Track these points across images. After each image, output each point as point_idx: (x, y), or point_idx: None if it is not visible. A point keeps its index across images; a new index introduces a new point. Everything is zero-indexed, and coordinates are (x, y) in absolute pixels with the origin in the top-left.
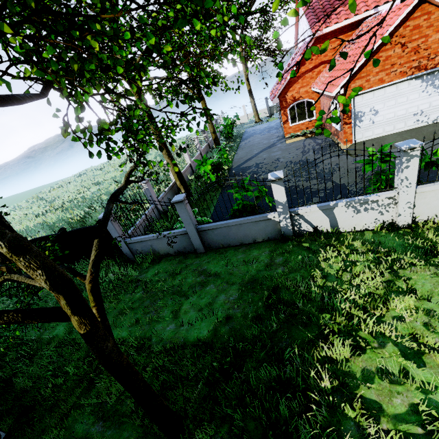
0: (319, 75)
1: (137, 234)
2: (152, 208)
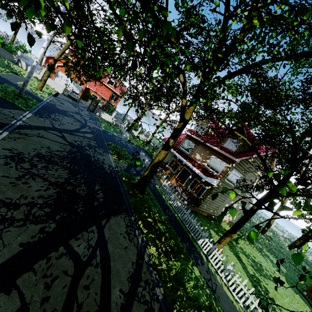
0: None
1: None
2: None
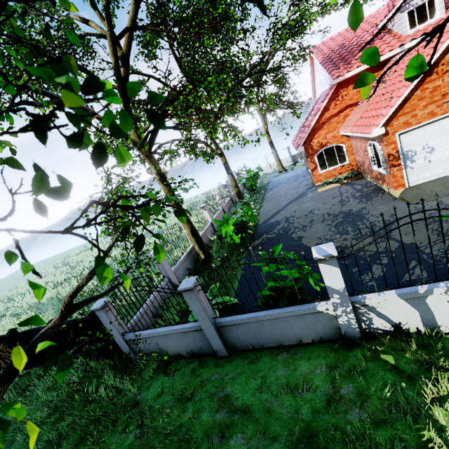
0: (347, 118)
1: (138, 328)
2: (165, 282)
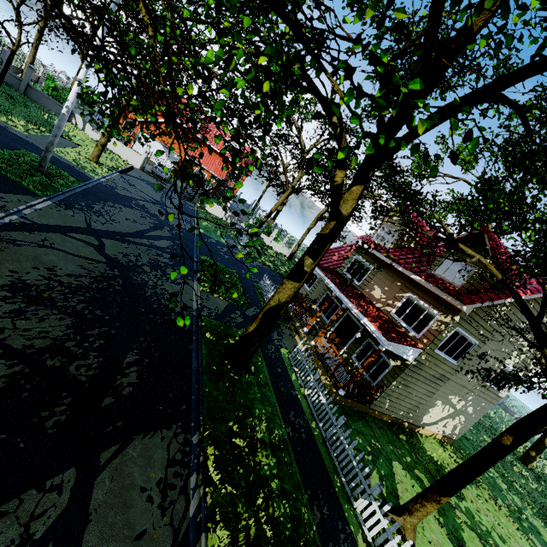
0: None
1: None
2: (0, 60)
